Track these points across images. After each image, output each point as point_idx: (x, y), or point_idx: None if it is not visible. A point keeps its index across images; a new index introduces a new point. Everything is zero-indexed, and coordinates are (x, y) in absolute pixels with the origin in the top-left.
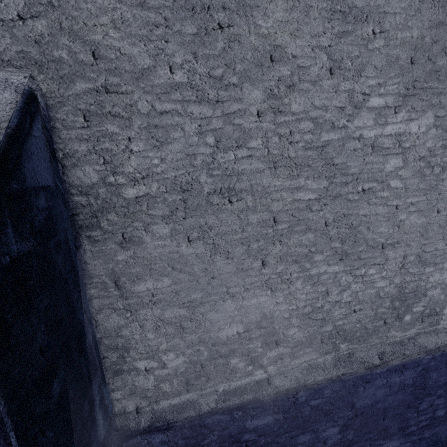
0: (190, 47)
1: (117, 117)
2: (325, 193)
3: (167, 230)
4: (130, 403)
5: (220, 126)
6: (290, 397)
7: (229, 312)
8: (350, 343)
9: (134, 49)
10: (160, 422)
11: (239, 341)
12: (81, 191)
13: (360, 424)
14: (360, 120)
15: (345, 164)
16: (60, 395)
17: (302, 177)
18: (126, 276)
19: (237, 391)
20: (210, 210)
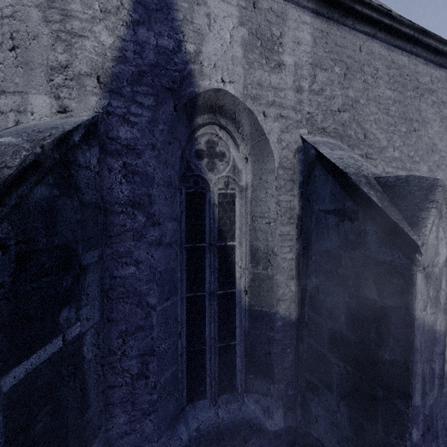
0: (402, 138)
1: None
2: None
3: None
4: None
5: None
6: None
7: None
8: None
9: (380, 136)
10: None
11: None
12: None
13: None
14: None
15: None
16: None
17: None
18: None
19: None
20: None
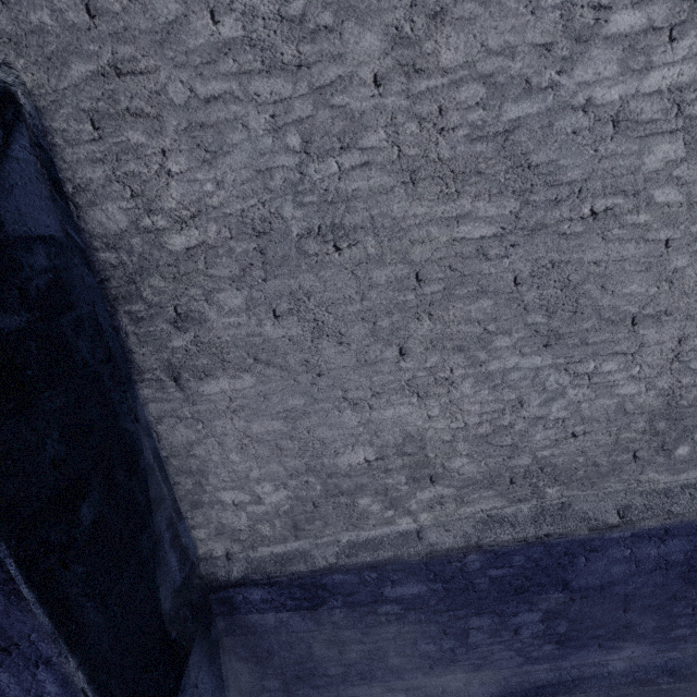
0: None
1: (140, 117)
2: (513, 223)
3: (240, 299)
4: (219, 546)
5: (308, 112)
6: (453, 560)
7: (350, 429)
8: (564, 488)
9: None
10: (258, 575)
11: (370, 472)
12: (107, 244)
13: (580, 614)
14: (587, 67)
15: (554, 164)
16: (95, 524)
17: (467, 195)
18: (189, 371)
19: (369, 544)
20: (305, 265)
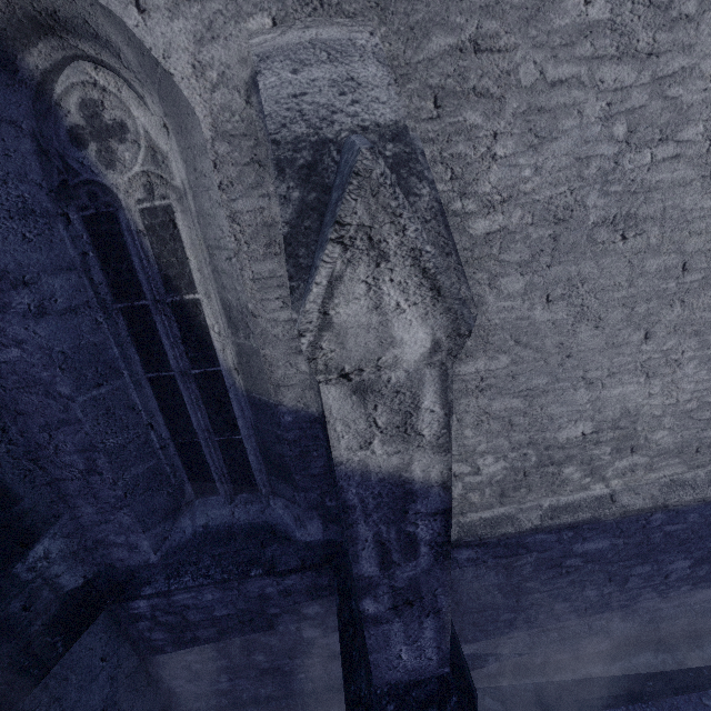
0: None
1: (483, 97)
2: None
3: (520, 284)
4: None
5: (642, 102)
6: (640, 519)
7: (578, 405)
8: None
9: None
10: (471, 537)
11: (582, 445)
12: None
13: None
14: None
15: None
16: None
17: None
18: None
19: (569, 508)
20: (589, 252)
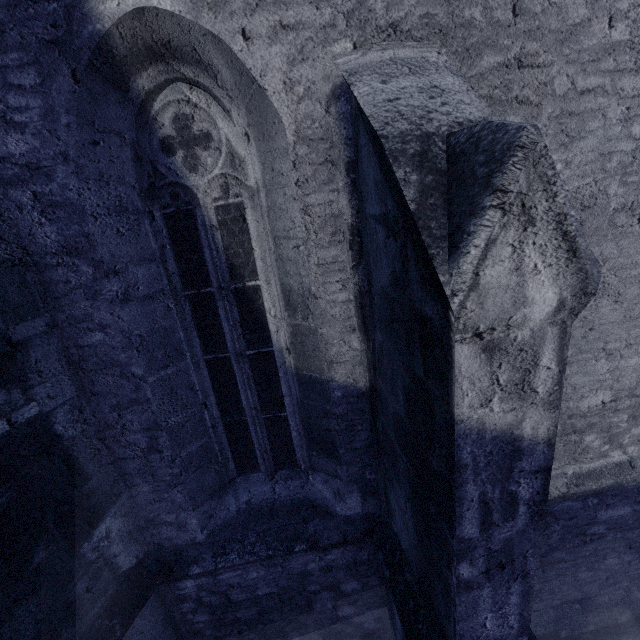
0: None
1: (524, 104)
2: None
3: None
4: None
5: None
6: None
7: (599, 375)
8: None
9: None
10: None
11: (602, 413)
12: None
13: None
14: None
15: None
16: None
17: None
18: None
19: (592, 475)
20: (610, 235)
